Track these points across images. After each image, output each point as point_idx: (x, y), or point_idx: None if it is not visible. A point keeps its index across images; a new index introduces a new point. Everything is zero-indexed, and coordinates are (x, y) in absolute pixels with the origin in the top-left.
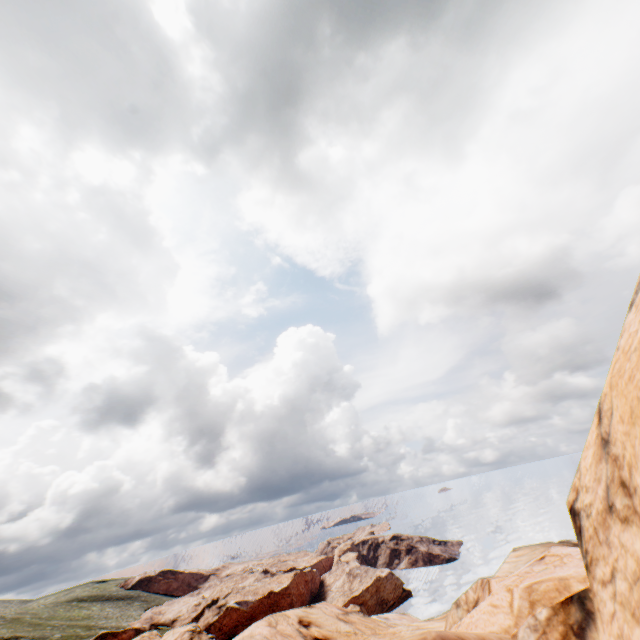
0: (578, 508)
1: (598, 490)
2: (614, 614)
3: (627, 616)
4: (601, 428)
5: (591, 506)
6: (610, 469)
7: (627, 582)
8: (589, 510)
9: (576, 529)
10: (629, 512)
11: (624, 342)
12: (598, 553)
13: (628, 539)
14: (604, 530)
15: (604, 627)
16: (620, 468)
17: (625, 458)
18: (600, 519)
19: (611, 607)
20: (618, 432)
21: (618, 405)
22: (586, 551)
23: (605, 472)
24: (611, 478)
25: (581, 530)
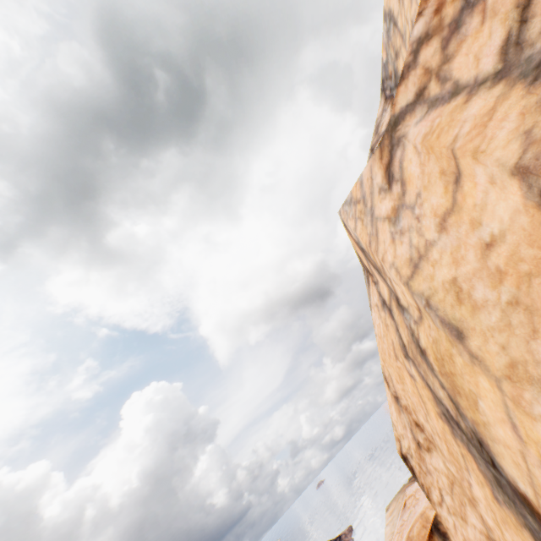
0: (405, 453)
1: (408, 434)
2: (455, 525)
3: (460, 521)
4: (391, 389)
5: (410, 448)
6: (407, 416)
7: (449, 495)
8: (410, 451)
9: (411, 470)
10: (427, 442)
11: (377, 331)
12: (428, 482)
13: (435, 462)
14: (423, 462)
15: (455, 539)
16: (411, 413)
17: (410, 406)
18: (418, 455)
19: (451, 520)
20: (399, 389)
21: (392, 372)
22: (422, 484)
23: (405, 419)
24: (410, 422)
25: (413, 469)
